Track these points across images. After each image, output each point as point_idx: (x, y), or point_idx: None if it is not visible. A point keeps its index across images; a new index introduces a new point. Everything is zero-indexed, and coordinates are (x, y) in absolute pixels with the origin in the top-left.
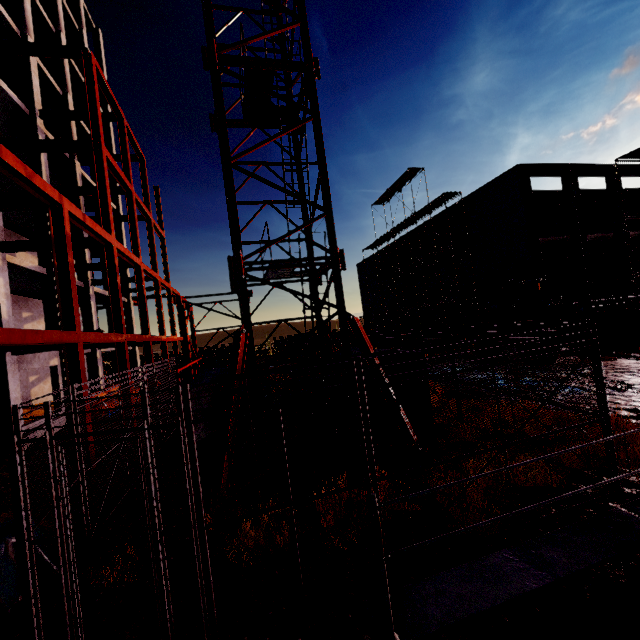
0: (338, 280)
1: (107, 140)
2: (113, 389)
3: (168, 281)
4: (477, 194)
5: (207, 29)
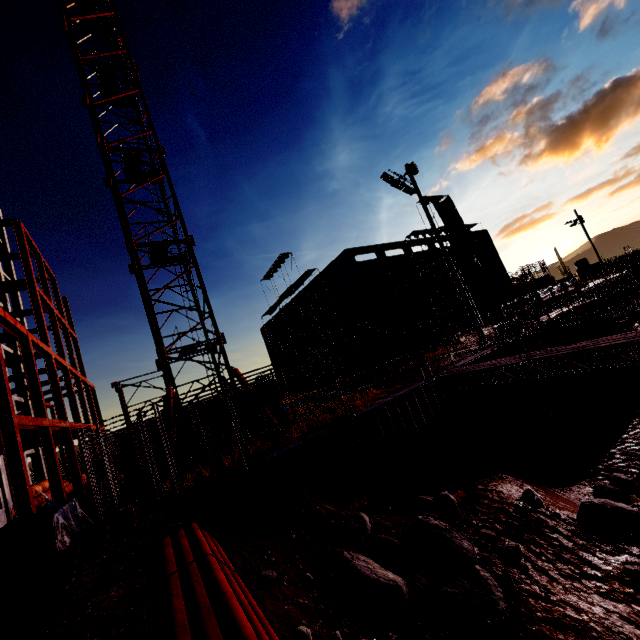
0: (223, 350)
1: (5, 262)
2: (46, 483)
3: (84, 376)
4: (328, 268)
5: (127, 232)
